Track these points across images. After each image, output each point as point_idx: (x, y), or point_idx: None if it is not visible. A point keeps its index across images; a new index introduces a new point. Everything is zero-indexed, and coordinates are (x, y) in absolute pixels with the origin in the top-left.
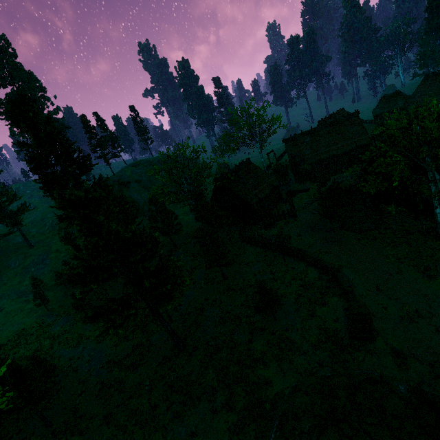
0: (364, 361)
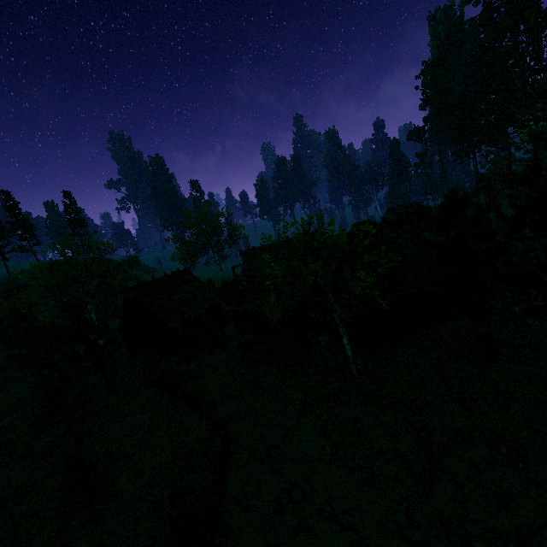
0: None
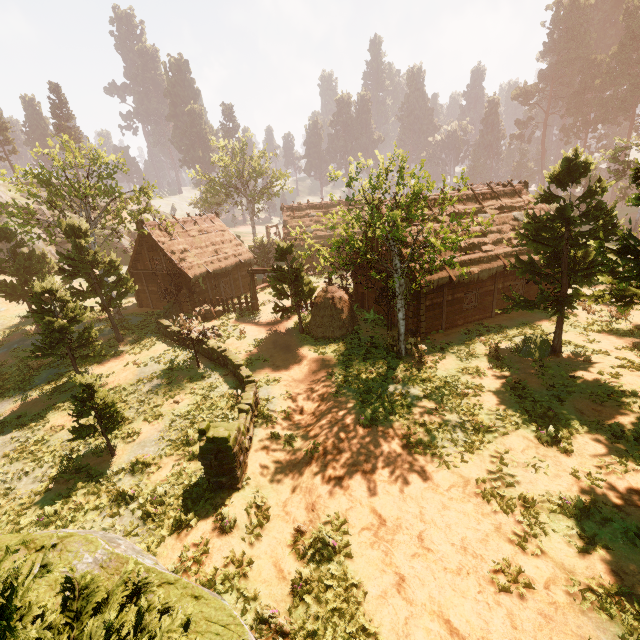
0: (198, 524)
